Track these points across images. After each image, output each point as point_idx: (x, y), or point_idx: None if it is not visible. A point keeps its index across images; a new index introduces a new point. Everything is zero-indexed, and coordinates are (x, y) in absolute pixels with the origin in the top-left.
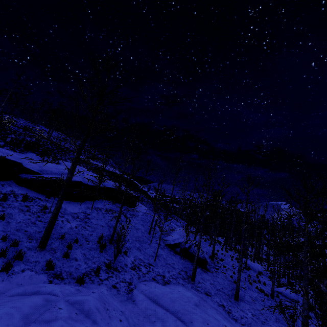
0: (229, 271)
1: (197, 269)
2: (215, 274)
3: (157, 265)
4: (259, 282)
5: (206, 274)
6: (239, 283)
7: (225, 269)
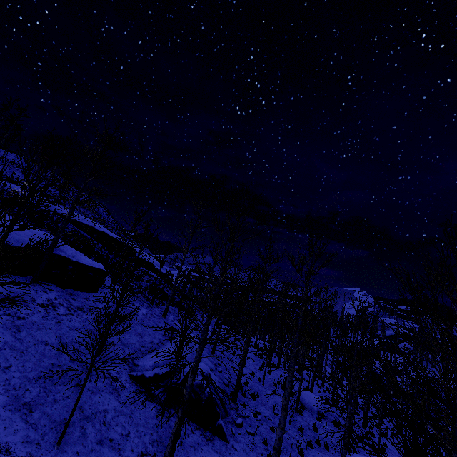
0: (264, 423)
1: (191, 436)
2: (232, 440)
3: None
4: (317, 444)
5: (209, 446)
6: None
7: (257, 420)
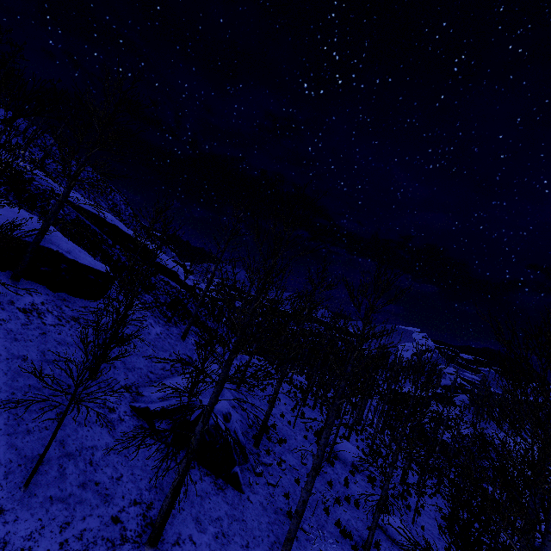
0: (289, 474)
1: (199, 483)
2: (248, 491)
3: (28, 502)
4: (346, 501)
5: (219, 496)
6: (290, 549)
7: (280, 469)
